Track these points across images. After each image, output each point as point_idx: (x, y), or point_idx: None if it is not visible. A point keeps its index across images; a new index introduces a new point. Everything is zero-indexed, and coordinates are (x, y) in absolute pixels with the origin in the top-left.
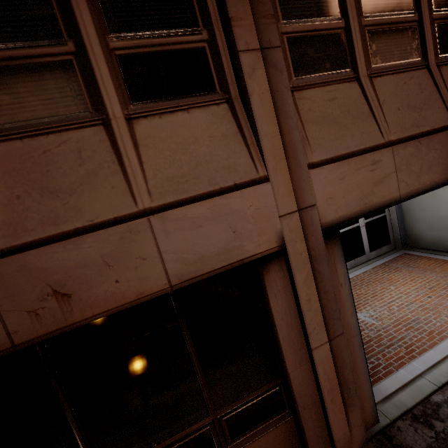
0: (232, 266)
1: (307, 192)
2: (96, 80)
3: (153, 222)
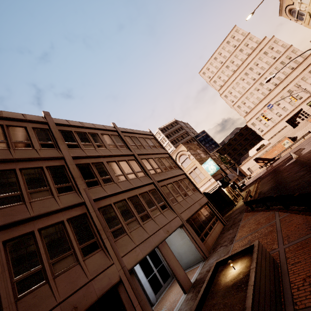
0: (110, 288)
1: (123, 263)
2: (77, 255)
3: (92, 282)
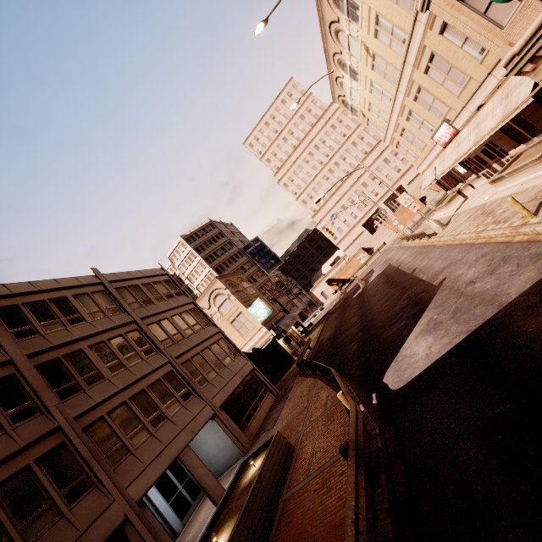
0: (113, 532)
1: (128, 496)
2: (59, 506)
3: (87, 533)
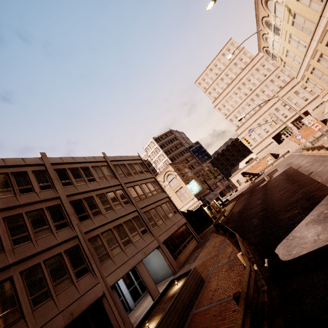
0: (96, 300)
1: (106, 282)
2: (72, 278)
3: (83, 296)
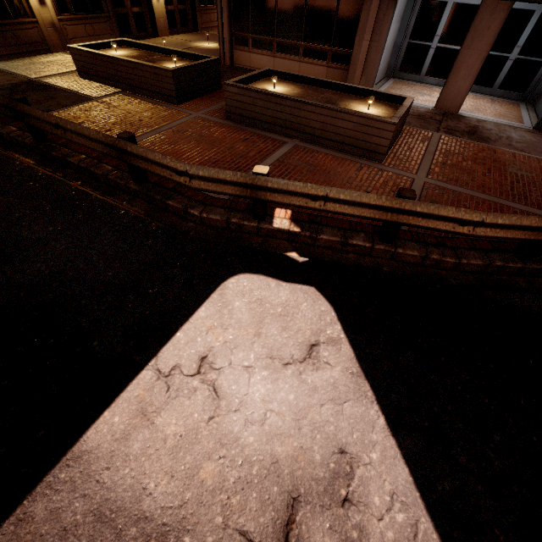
0: None
1: None
2: None
3: None
